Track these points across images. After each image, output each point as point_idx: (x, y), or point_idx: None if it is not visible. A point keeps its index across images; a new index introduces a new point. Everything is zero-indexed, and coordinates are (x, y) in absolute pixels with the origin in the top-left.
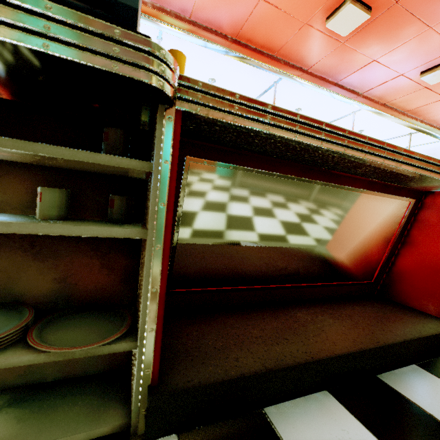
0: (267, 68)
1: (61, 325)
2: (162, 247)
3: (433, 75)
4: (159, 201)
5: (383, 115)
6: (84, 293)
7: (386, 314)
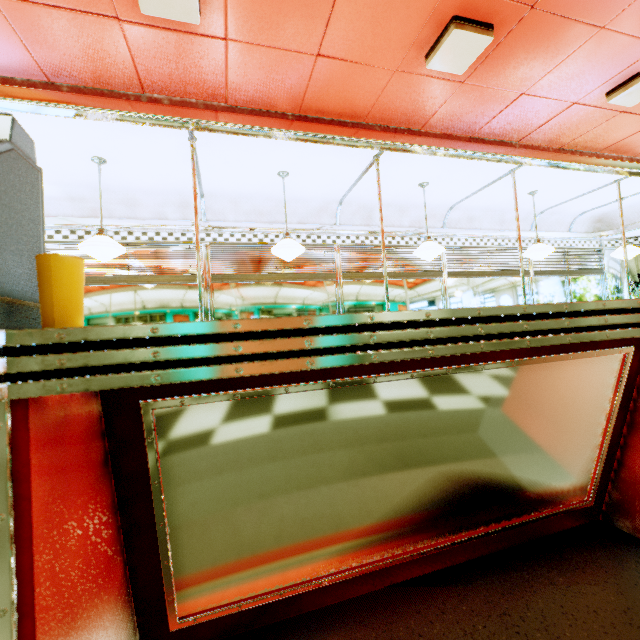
0: (356, 142)
1: None
2: None
3: (629, 93)
4: None
5: (562, 165)
6: None
7: (624, 595)
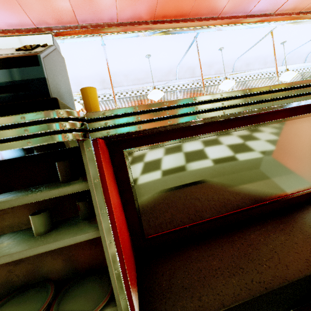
0: (184, 30)
1: (71, 295)
2: (113, 241)
3: None
4: (100, 209)
5: (301, 22)
6: (84, 264)
7: None
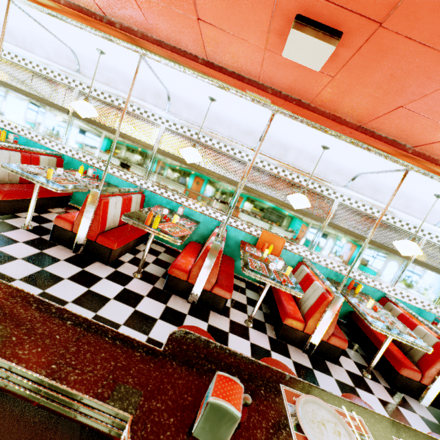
0: (245, 97)
1: None
2: None
3: None
4: None
5: None
6: None
7: None
